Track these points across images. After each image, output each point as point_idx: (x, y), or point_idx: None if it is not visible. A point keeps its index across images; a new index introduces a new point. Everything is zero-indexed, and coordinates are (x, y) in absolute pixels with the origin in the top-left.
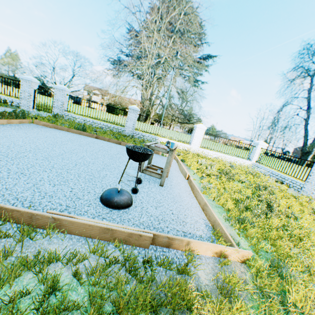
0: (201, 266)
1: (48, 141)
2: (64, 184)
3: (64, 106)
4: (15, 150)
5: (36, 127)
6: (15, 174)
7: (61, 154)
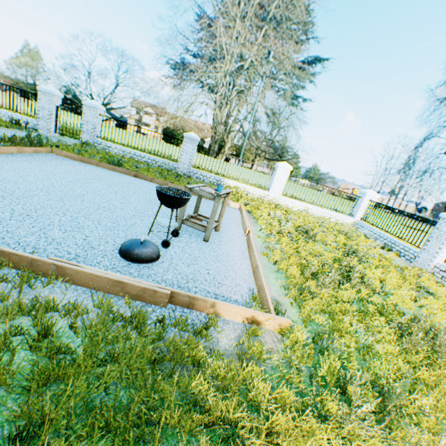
0: (226, 331)
1: (68, 177)
2: (78, 231)
3: (97, 131)
4: (23, 187)
5: (55, 159)
6: (20, 216)
7: (81, 195)
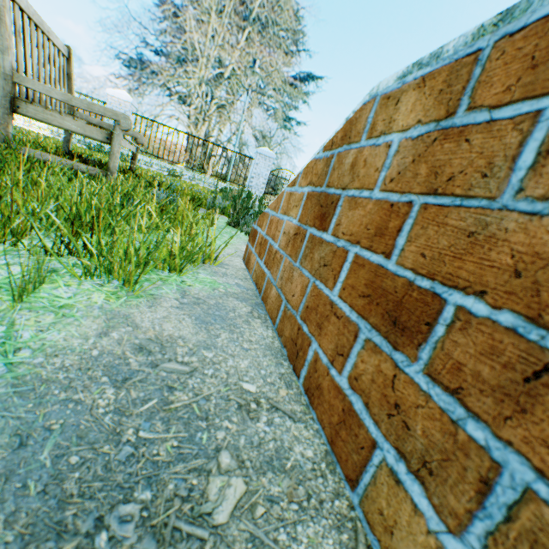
0: None
1: None
2: None
3: None
4: None
5: None
6: None
7: None
